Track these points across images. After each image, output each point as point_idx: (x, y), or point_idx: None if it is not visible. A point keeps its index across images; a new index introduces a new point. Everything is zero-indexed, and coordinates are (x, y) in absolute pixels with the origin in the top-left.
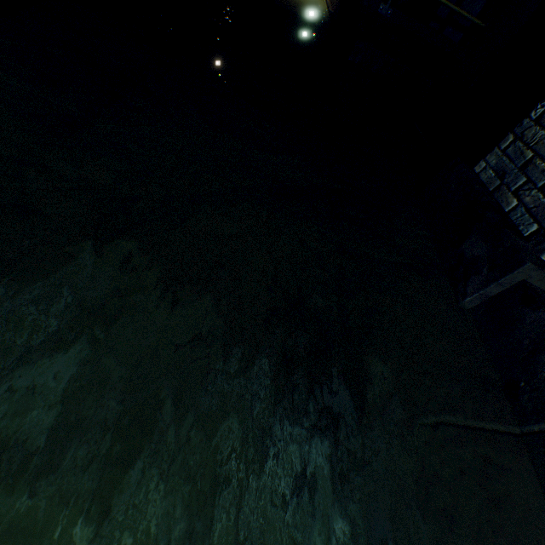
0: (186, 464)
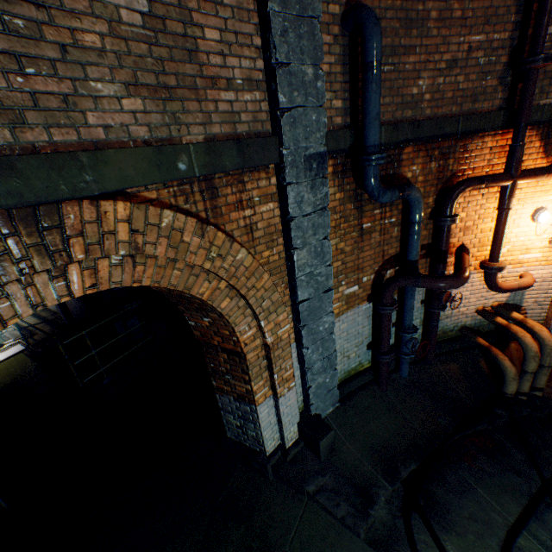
0: None
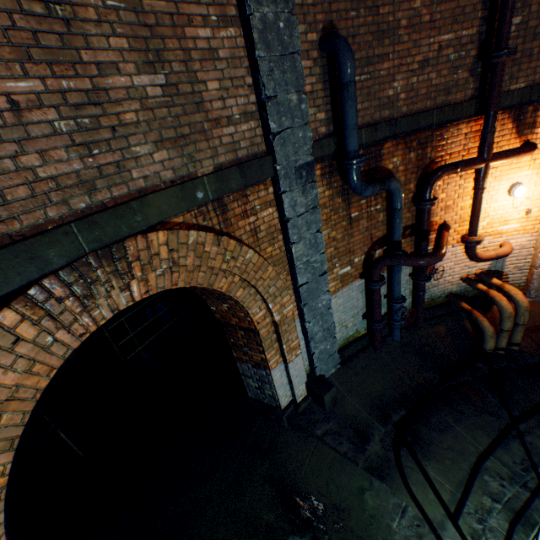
0: (299, 534)
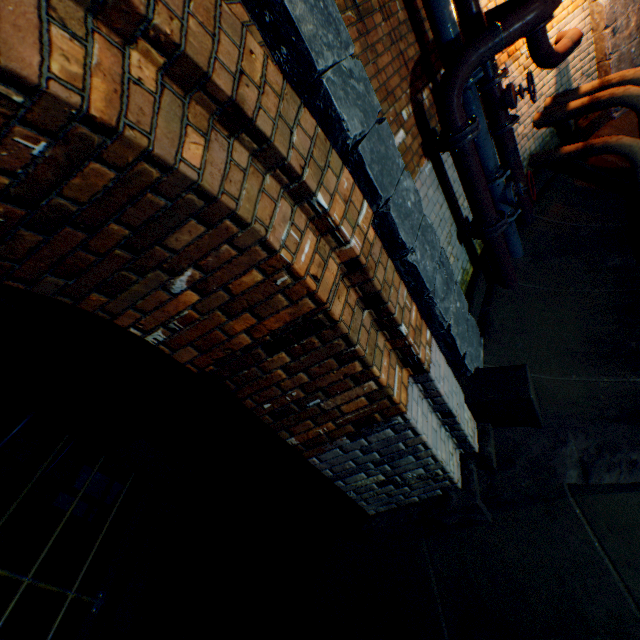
0: None
